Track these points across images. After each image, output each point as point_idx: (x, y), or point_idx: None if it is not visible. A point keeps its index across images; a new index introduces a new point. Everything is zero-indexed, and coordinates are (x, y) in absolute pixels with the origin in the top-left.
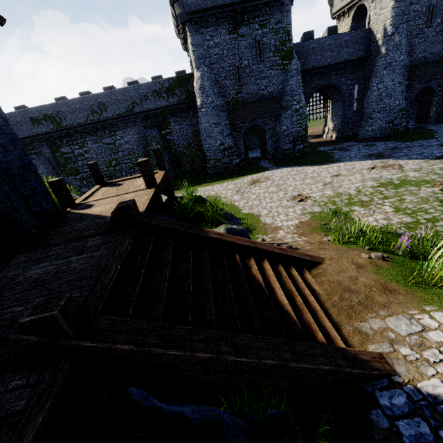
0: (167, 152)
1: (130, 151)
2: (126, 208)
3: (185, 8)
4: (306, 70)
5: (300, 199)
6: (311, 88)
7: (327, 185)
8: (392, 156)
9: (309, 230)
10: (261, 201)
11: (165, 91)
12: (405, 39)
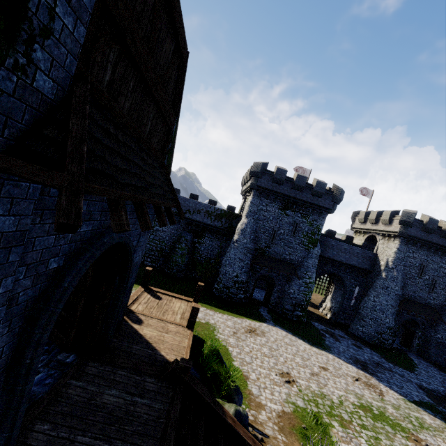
0: (189, 255)
1: (161, 239)
2: (186, 367)
3: (258, 183)
4: (323, 256)
5: (287, 380)
6: (322, 270)
7: (314, 376)
8: (376, 373)
9: (289, 428)
10: (253, 360)
11: (214, 215)
12: (401, 276)
